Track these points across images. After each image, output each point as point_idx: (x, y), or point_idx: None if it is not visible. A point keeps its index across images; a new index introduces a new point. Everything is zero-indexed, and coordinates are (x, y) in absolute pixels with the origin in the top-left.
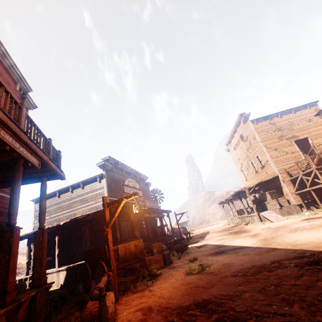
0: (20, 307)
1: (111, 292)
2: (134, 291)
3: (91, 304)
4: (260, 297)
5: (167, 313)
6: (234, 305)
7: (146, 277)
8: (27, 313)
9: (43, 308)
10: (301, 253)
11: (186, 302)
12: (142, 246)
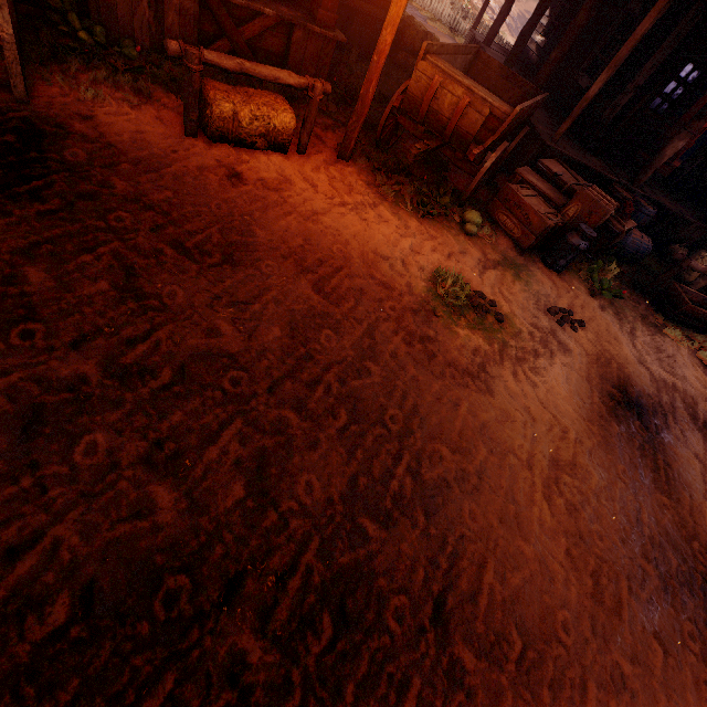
0: (255, 19)
1: (288, 113)
2: (377, 182)
3: (246, 91)
4: (191, 339)
5: (238, 204)
6: (193, 290)
7: (434, 201)
8: (281, 48)
9: (308, 66)
10: (485, 634)
11: (267, 235)
12: (472, 127)
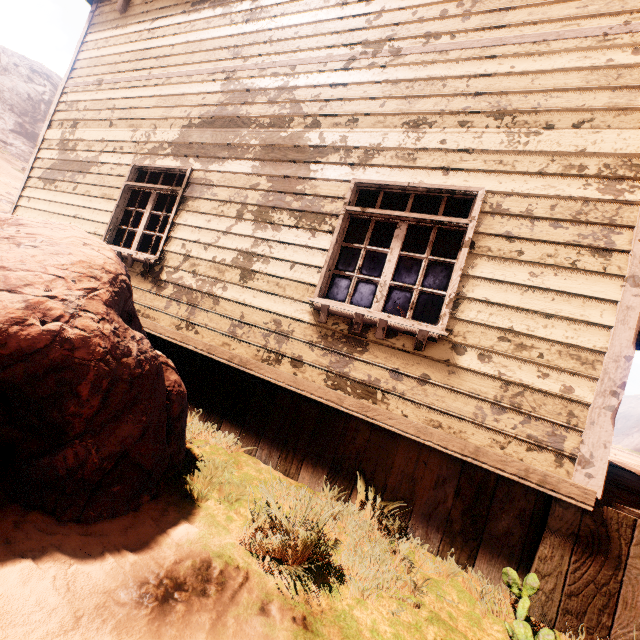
0: None
1: None
2: None
3: None
4: None
5: None
6: None
7: None
8: None
9: None
10: None
11: None
12: None
